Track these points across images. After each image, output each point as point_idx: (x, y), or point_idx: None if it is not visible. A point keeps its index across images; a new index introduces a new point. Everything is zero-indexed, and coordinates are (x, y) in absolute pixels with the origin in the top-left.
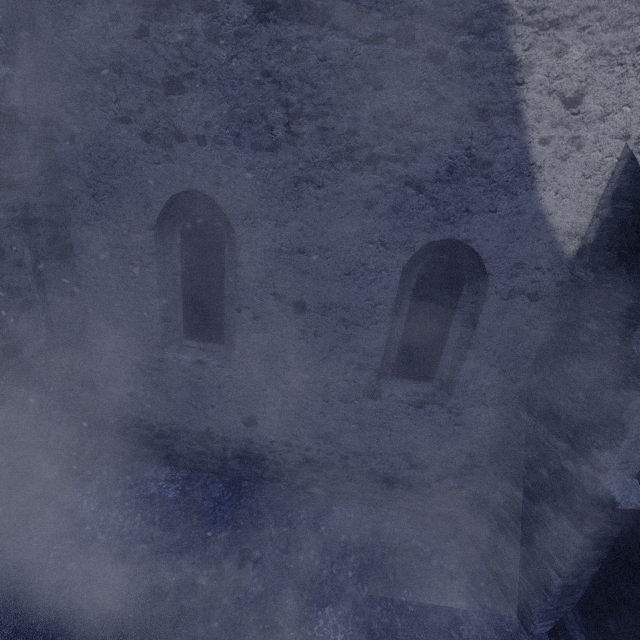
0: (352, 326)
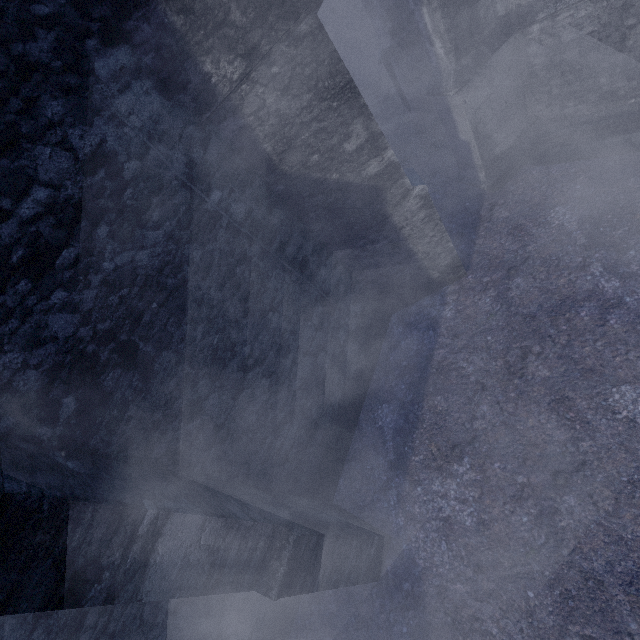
0: (352, 2)
